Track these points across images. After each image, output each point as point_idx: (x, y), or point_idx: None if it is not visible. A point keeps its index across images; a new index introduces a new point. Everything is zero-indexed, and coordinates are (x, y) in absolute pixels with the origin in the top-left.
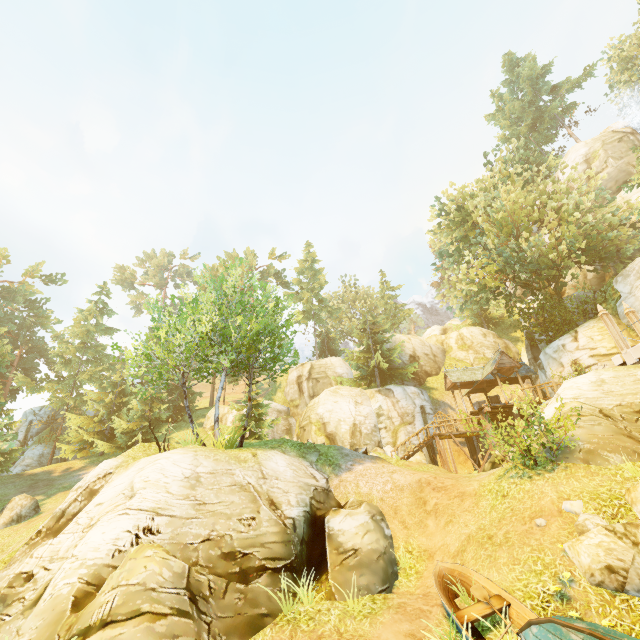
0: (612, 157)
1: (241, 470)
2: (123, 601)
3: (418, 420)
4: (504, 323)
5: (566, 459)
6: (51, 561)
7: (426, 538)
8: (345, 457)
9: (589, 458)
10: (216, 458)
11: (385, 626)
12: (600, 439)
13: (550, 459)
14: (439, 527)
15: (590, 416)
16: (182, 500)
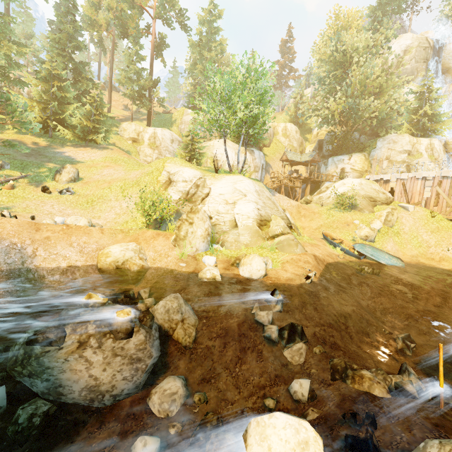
0: (415, 59)
1: (265, 191)
2: (283, 229)
3: (260, 171)
4: (305, 127)
5: (354, 209)
6: (219, 213)
7: (301, 223)
8: (269, 189)
9: (360, 210)
10: (258, 184)
11: (317, 242)
12: (364, 205)
13: (349, 208)
14: (307, 221)
15: (361, 197)
16: (259, 200)
